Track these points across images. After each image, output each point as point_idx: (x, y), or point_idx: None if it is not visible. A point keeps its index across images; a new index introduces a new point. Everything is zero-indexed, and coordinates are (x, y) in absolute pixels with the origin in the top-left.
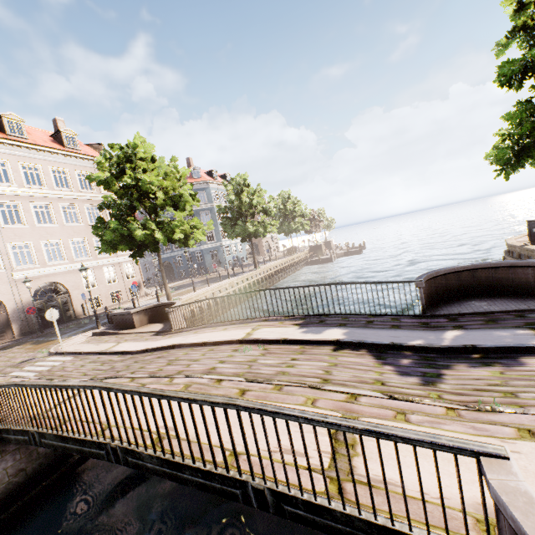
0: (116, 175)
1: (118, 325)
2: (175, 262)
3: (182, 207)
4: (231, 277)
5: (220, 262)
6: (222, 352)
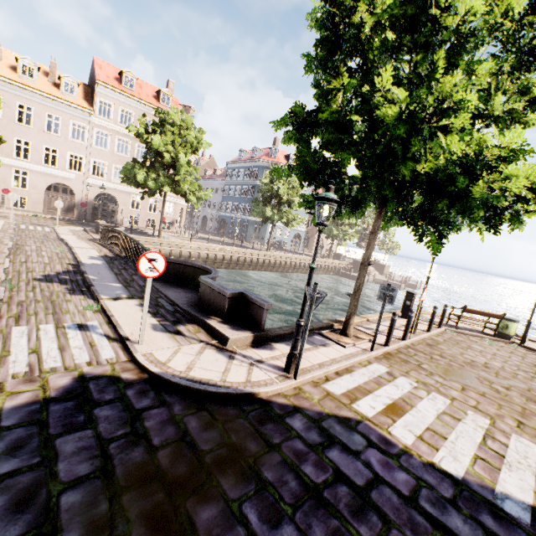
0: (146, 131)
1: (96, 229)
2: (230, 222)
3: (178, 169)
4: (236, 247)
5: (259, 236)
6: (55, 246)
